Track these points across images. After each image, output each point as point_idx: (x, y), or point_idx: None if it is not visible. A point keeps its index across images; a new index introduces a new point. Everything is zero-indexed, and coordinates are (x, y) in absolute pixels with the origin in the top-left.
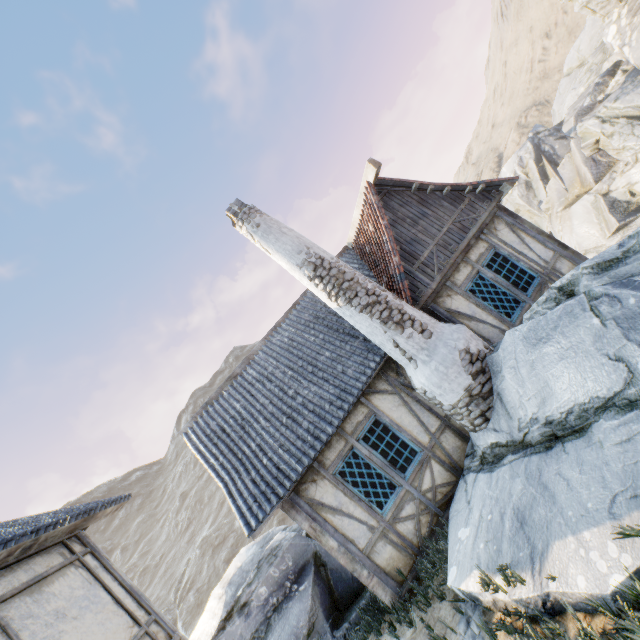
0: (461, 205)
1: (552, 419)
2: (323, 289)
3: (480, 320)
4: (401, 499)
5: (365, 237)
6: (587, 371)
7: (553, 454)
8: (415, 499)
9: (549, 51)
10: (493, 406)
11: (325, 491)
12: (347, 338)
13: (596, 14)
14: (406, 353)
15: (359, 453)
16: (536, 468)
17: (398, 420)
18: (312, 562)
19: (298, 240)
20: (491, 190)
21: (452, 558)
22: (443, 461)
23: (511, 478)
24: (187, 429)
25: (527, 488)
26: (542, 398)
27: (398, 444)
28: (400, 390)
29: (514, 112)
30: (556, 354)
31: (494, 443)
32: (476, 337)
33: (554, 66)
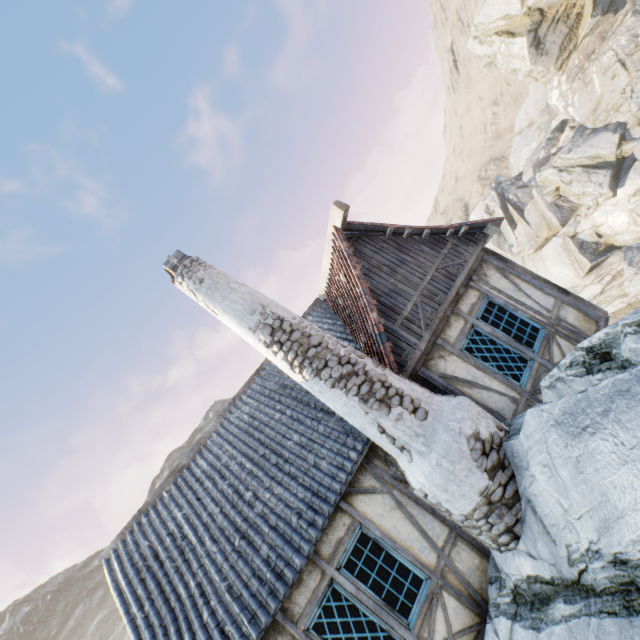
0: (444, 249)
1: (626, 558)
2: (283, 358)
3: (483, 386)
4: None
5: (337, 289)
6: None
7: None
8: None
9: (499, 115)
10: (522, 517)
11: None
12: (320, 415)
13: (538, 81)
14: (396, 441)
15: (342, 590)
16: None
17: (392, 532)
18: None
19: (251, 297)
20: (475, 232)
21: None
22: (459, 592)
23: None
24: (110, 552)
25: None
26: (602, 519)
27: (395, 570)
28: (392, 486)
29: (474, 167)
30: (614, 453)
31: (532, 576)
32: (484, 414)
33: (505, 127)
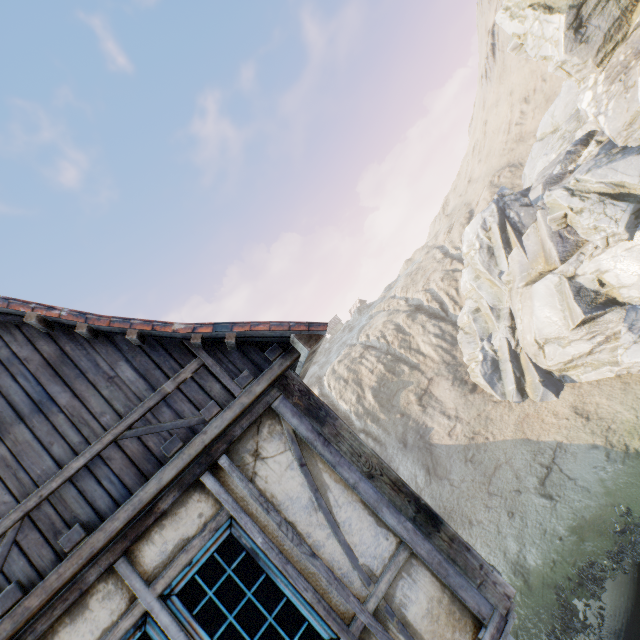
0: (168, 381)
1: None
2: None
3: None
4: None
5: None
6: None
7: None
8: None
9: (526, 115)
10: None
11: None
12: None
13: (571, 77)
14: None
15: None
16: None
17: None
18: None
19: None
20: (269, 342)
21: None
22: None
23: None
24: None
25: None
26: None
27: None
28: None
29: (489, 170)
30: None
31: None
32: None
33: (530, 130)
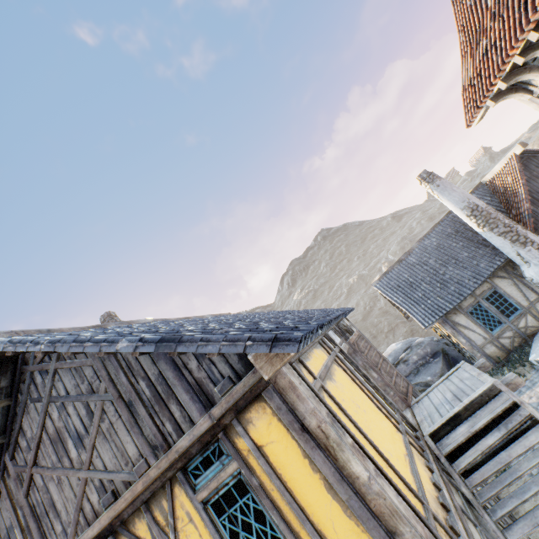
0: None
1: None
2: (474, 222)
3: None
4: (504, 329)
5: (501, 183)
6: None
7: None
8: (512, 330)
9: None
10: None
11: (460, 319)
12: (480, 246)
13: None
14: (524, 259)
15: (482, 305)
16: None
17: (509, 292)
18: (441, 352)
19: (462, 195)
20: None
21: (533, 352)
22: (535, 316)
23: None
24: (375, 284)
25: None
26: None
27: (506, 304)
28: (513, 277)
29: None
30: None
31: None
32: None
33: None
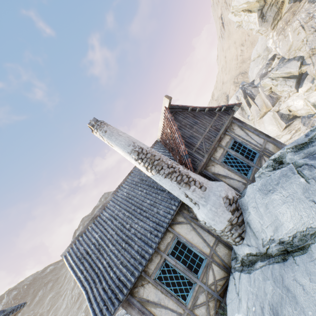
0: (214, 117)
1: (283, 240)
2: (143, 165)
3: (231, 178)
4: (196, 292)
5: (166, 135)
6: (302, 210)
7: (288, 264)
8: (205, 291)
9: (244, 51)
10: (245, 230)
11: (149, 291)
12: (159, 191)
13: (263, 35)
14: (192, 200)
15: (169, 263)
16: (279, 274)
17: (191, 240)
18: None
19: (128, 138)
20: (228, 109)
21: None
22: (219, 264)
23: (263, 280)
24: (66, 253)
25: (276, 289)
26: (275, 226)
27: (192, 255)
28: (190, 221)
29: (231, 77)
30: (280, 200)
31: (248, 253)
32: (230, 188)
33: (247, 57)
